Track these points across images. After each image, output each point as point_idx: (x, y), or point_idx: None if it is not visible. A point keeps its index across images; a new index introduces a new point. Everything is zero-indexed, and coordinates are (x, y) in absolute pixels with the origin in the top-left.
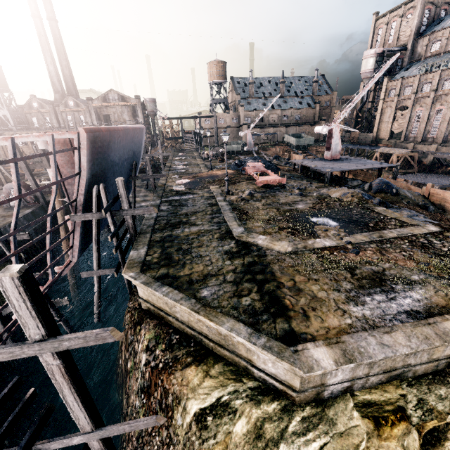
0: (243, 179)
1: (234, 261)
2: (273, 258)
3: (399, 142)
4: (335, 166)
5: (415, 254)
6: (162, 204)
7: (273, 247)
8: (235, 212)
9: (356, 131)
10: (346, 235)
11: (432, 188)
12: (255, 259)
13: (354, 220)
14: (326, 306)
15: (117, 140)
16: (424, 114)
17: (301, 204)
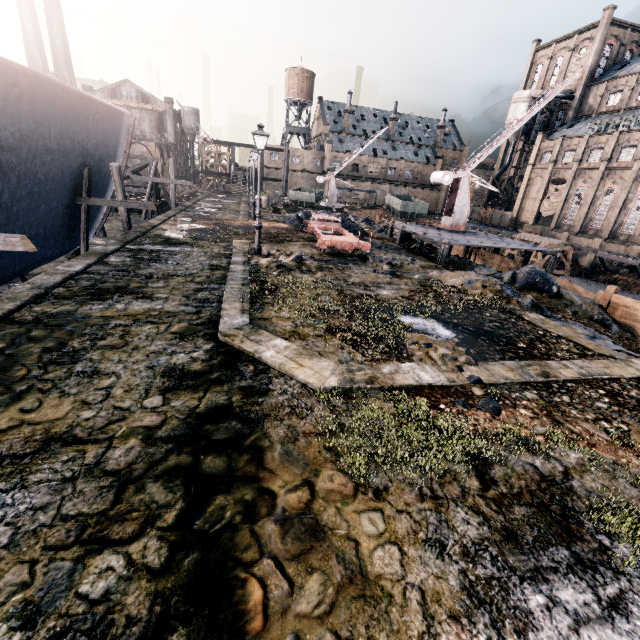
0: (300, 238)
1: (174, 398)
2: (282, 401)
3: (547, 230)
4: (457, 238)
5: (633, 430)
6: (117, 253)
7: (295, 370)
8: (252, 285)
9: (496, 190)
10: (470, 362)
11: (616, 293)
12: (233, 400)
13: (487, 331)
14: (390, 635)
15: (7, 90)
16: (588, 193)
17: (387, 290)
